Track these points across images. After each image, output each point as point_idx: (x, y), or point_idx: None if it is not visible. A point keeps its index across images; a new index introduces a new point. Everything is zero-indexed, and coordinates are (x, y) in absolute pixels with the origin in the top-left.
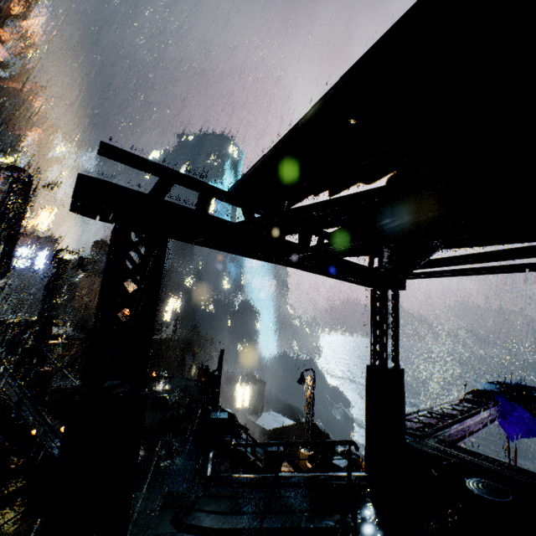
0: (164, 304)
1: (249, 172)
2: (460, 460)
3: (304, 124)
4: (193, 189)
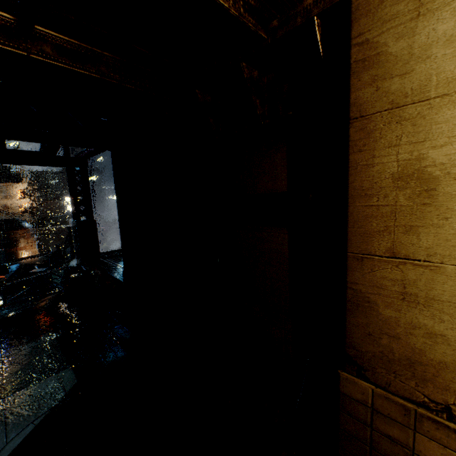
0: (62, 198)
1: None
2: (103, 264)
3: None
4: None
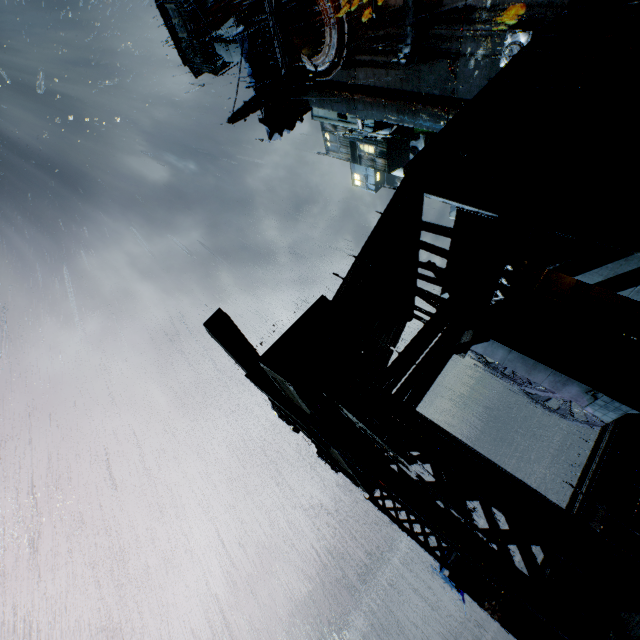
0: None
1: None
2: None
3: (340, 297)
4: None
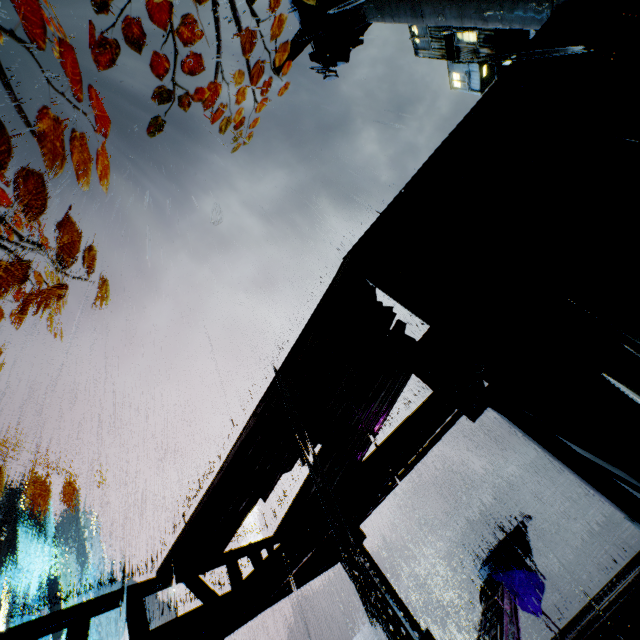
0: None
1: (182, 534)
2: None
3: (229, 463)
4: (117, 606)
